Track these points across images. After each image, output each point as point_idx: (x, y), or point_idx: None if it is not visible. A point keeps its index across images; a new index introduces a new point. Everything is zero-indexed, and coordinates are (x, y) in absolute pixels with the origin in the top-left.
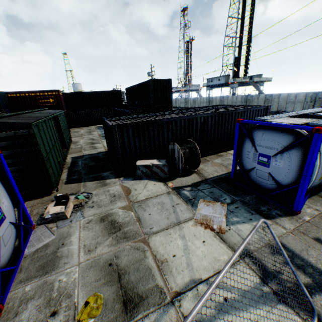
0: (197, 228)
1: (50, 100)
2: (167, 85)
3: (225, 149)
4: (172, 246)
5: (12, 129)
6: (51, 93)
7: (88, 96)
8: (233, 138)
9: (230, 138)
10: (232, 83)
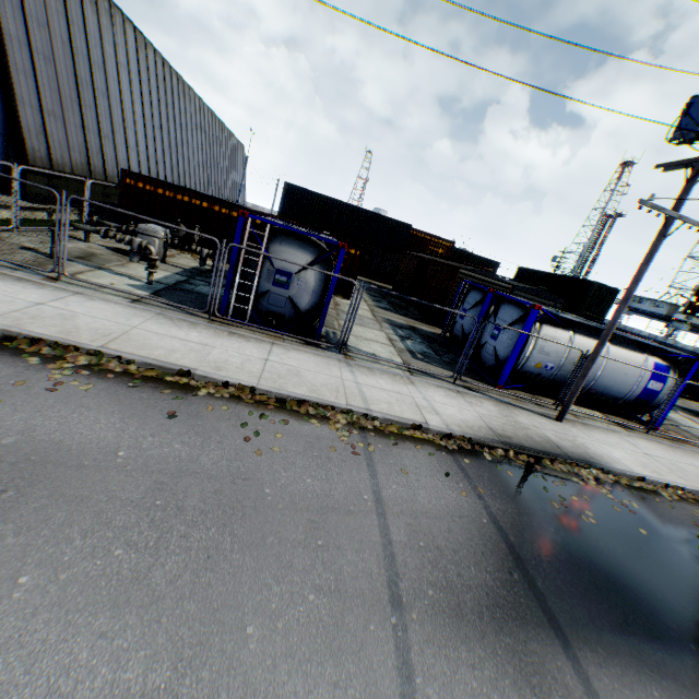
0: (682, 418)
1: (439, 250)
2: (610, 295)
3: (681, 395)
4: (669, 415)
5: (552, 301)
6: (444, 243)
7: (455, 255)
8: (696, 388)
9: (692, 386)
10: (679, 321)
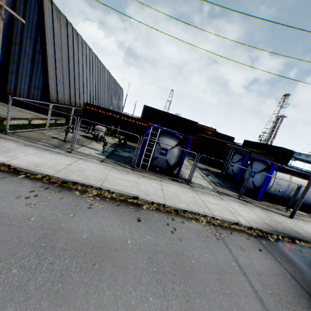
0: None
1: (209, 133)
2: (290, 153)
3: None
4: None
5: (268, 157)
6: (211, 129)
7: (214, 134)
8: None
9: None
10: None
